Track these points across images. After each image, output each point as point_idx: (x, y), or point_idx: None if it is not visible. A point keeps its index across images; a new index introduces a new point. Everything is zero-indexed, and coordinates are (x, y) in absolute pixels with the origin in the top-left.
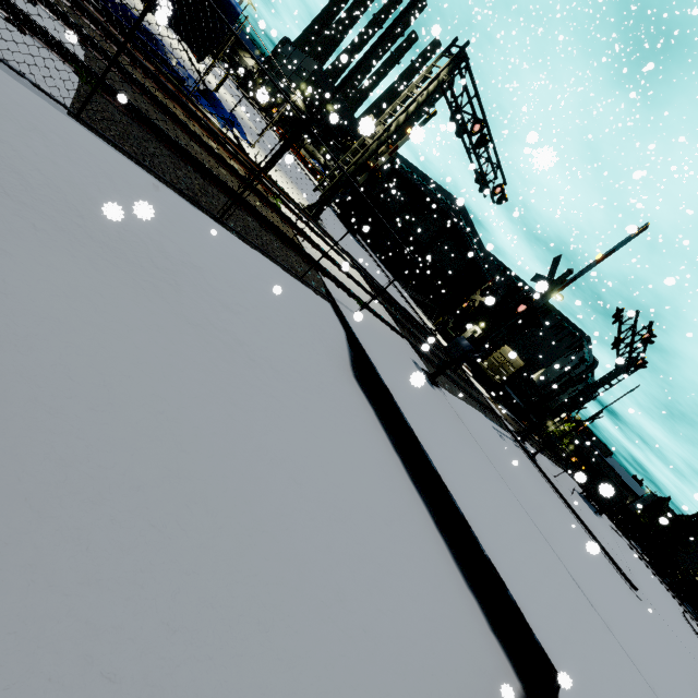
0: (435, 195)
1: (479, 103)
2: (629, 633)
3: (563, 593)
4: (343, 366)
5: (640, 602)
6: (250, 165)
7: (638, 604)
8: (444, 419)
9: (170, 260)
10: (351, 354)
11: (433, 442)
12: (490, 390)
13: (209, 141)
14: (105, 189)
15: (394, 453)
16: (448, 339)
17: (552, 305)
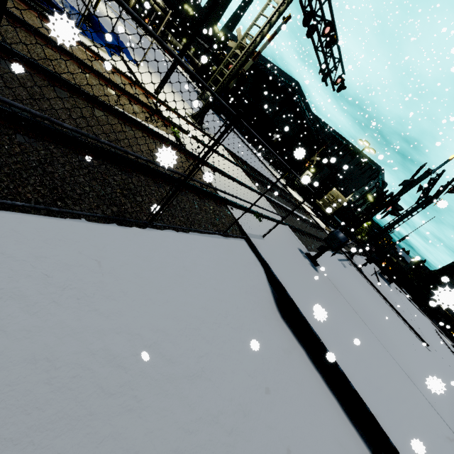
0: (276, 76)
1: (329, 5)
2: (451, 408)
3: (450, 453)
4: (271, 312)
5: (432, 354)
6: (177, 173)
7: (433, 360)
8: (338, 310)
9: (121, 365)
10: (272, 290)
11: (355, 369)
12: (322, 217)
13: (108, 89)
14: (12, 323)
15: (332, 397)
16: (294, 187)
17: (358, 149)
